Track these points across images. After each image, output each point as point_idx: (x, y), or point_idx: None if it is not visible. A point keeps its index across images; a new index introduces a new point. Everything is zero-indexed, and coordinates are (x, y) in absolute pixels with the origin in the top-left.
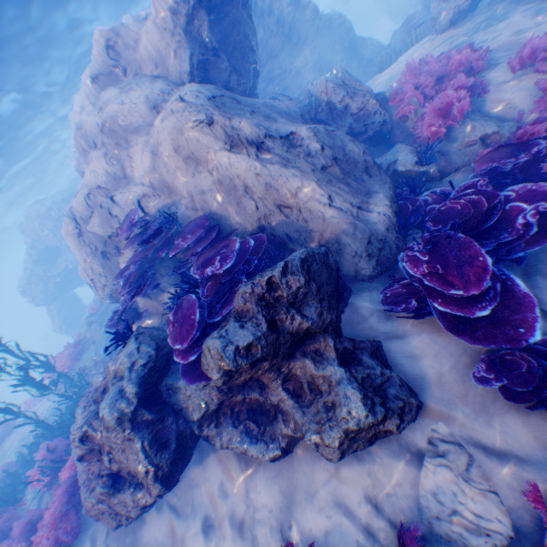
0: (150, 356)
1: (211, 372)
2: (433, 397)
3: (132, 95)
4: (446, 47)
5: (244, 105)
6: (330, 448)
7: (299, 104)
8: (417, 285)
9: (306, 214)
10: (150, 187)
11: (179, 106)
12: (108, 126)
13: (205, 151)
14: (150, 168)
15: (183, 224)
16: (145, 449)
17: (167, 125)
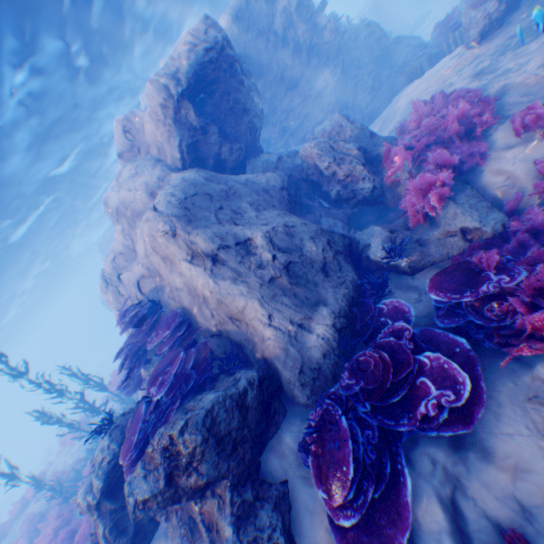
0: (115, 453)
1: None
2: None
3: (137, 180)
4: (469, 71)
5: (216, 198)
6: None
7: (291, 164)
8: None
9: (250, 328)
10: (147, 268)
11: (152, 215)
12: (120, 209)
13: (172, 257)
14: (145, 255)
15: (166, 310)
16: (106, 534)
17: (145, 229)
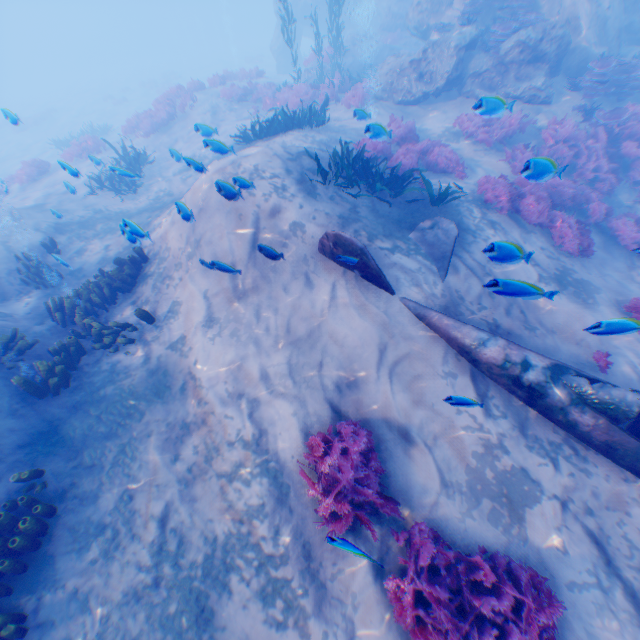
0: (477, 36)
1: (507, 46)
2: (554, 106)
3: None
4: None
5: None
6: (520, 90)
7: None
8: (581, 82)
9: (572, 32)
10: None
11: None
12: None
13: None
14: None
15: None
16: (454, 64)
17: None
